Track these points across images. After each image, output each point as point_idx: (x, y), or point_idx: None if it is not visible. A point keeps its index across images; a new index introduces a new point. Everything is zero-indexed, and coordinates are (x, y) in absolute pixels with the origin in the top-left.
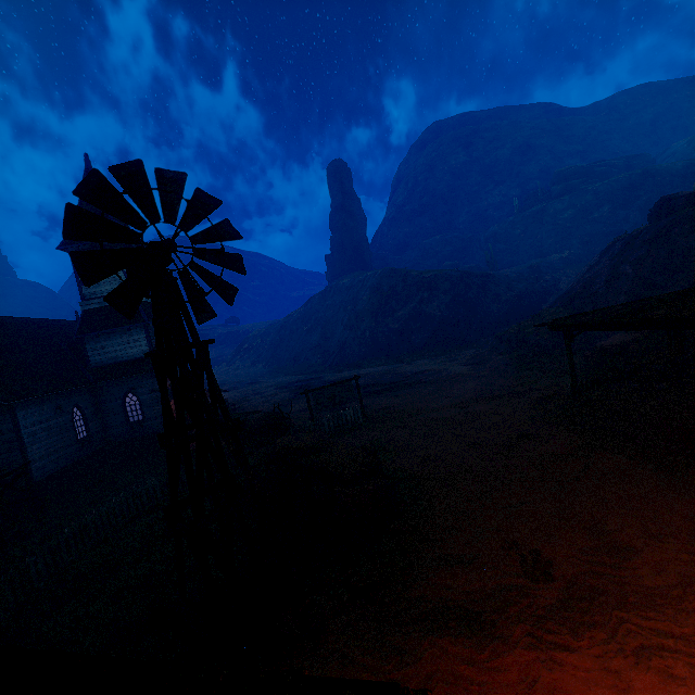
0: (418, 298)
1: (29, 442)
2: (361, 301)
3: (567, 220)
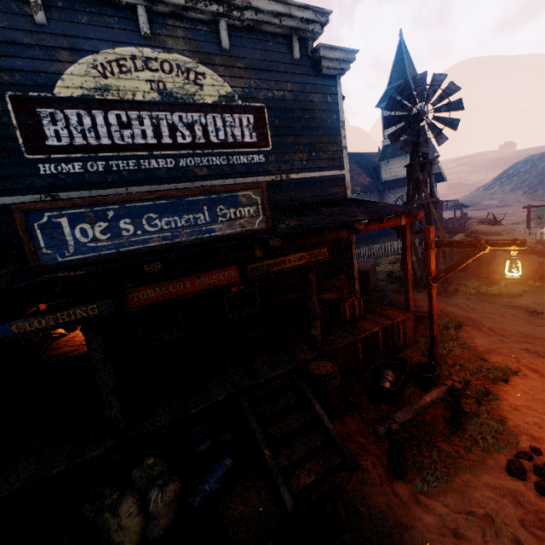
0: None
1: None
2: None
3: None
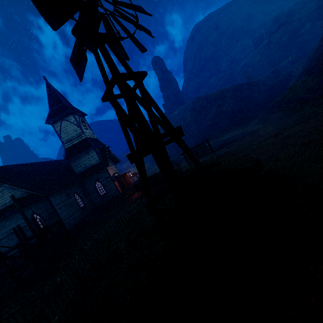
0: (216, 105)
1: (60, 212)
2: (187, 118)
3: (285, 41)
